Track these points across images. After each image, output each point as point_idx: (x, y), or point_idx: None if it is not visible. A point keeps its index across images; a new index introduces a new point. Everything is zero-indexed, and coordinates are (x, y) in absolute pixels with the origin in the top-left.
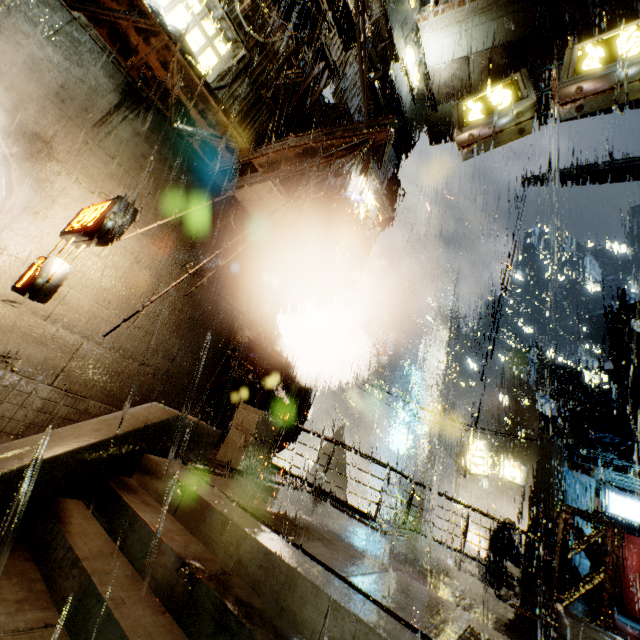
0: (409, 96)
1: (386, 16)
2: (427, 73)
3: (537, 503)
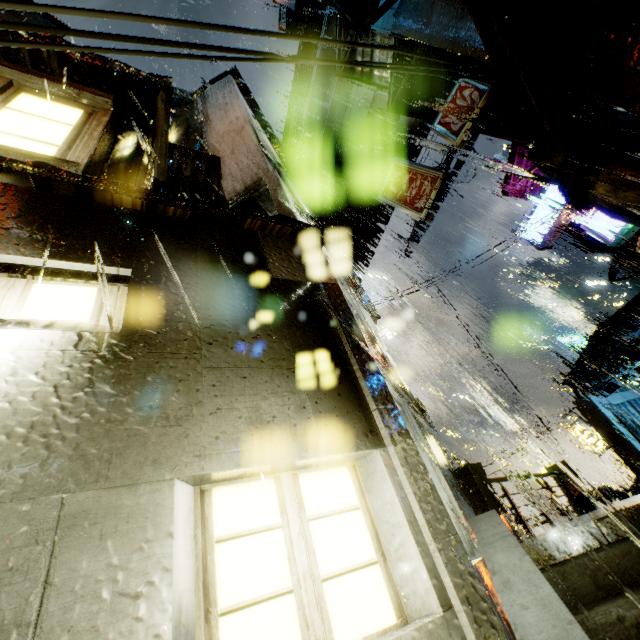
0: None
1: None
2: None
3: (620, 453)
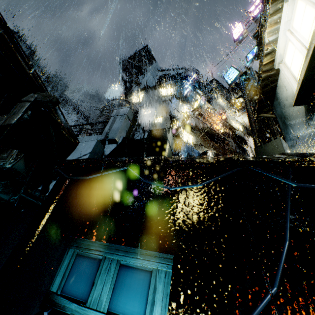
0: (242, 133)
1: (231, 125)
2: (243, 125)
3: None
